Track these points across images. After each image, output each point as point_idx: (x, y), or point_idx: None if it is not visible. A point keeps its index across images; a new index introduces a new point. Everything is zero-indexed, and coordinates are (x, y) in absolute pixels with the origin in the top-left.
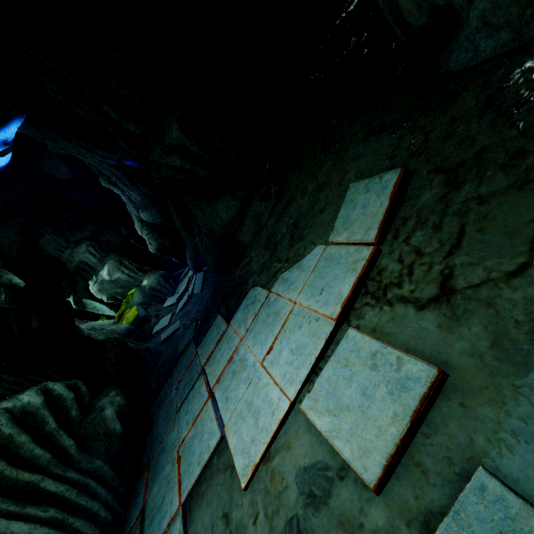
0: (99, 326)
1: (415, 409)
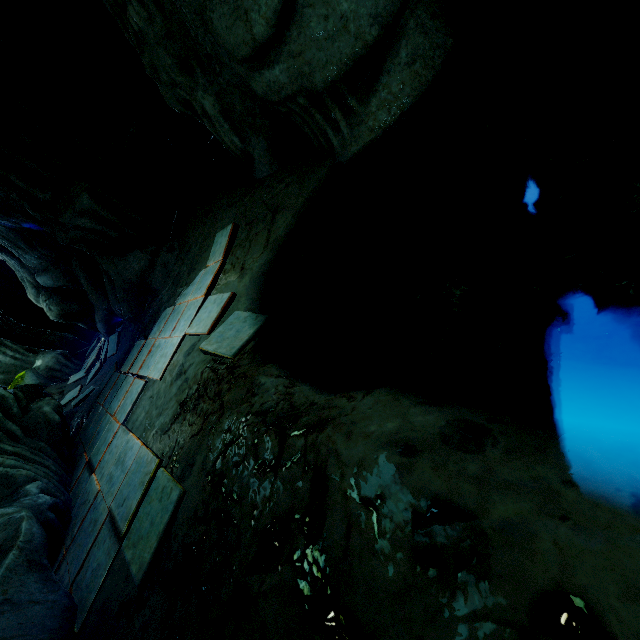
0: None
1: (223, 306)
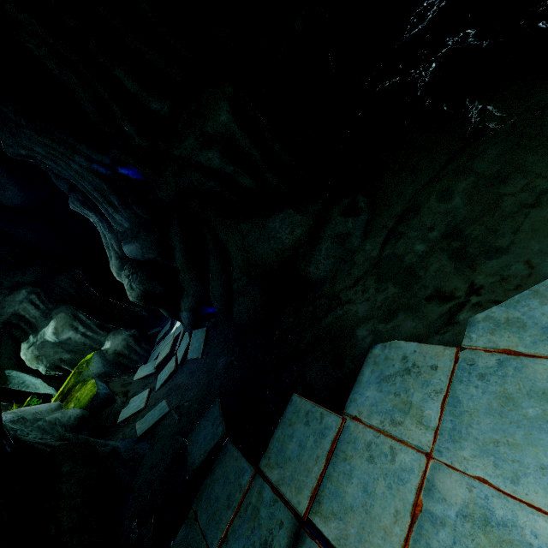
0: (32, 415)
1: None
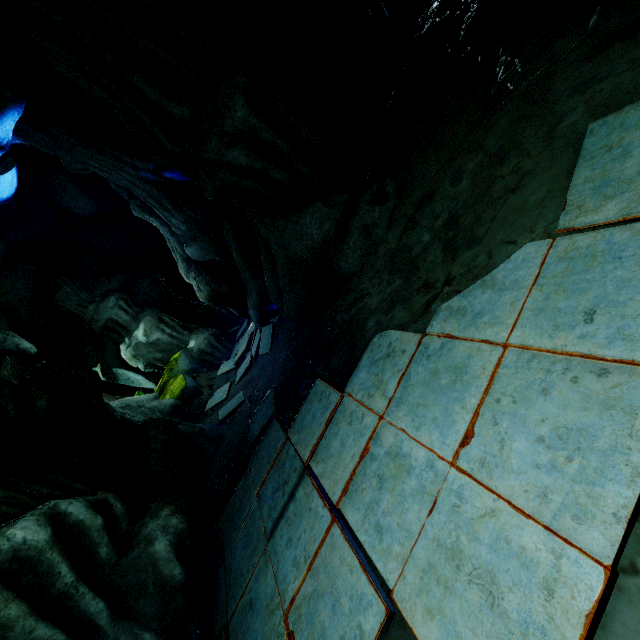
0: (136, 403)
1: None
